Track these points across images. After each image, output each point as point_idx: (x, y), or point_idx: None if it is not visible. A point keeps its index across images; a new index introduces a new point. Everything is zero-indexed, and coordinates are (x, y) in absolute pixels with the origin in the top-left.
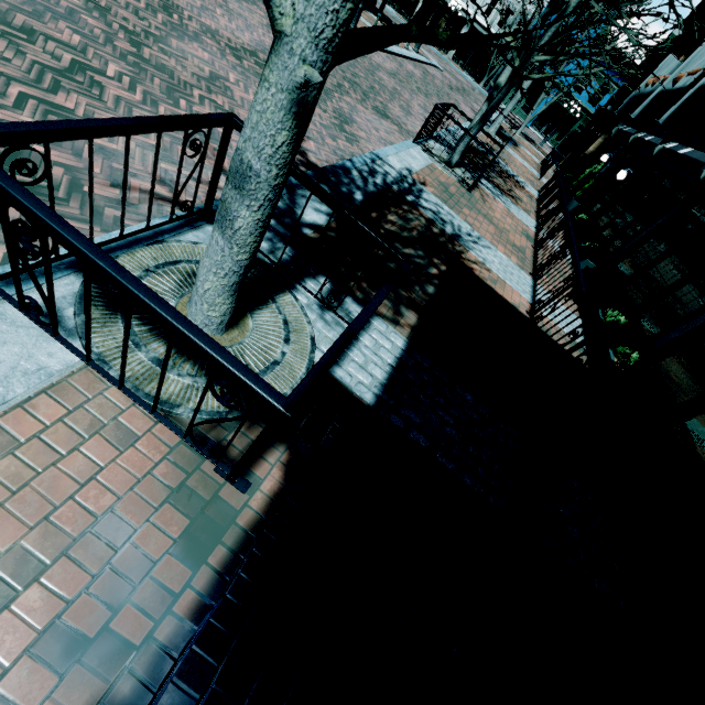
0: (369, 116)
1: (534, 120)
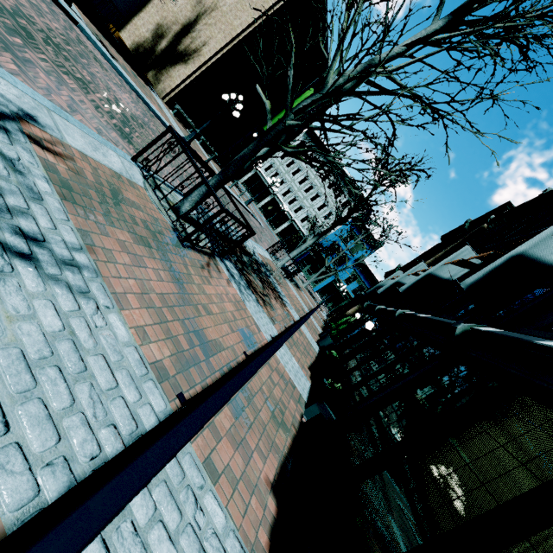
0: (90, 110)
1: (319, 289)
